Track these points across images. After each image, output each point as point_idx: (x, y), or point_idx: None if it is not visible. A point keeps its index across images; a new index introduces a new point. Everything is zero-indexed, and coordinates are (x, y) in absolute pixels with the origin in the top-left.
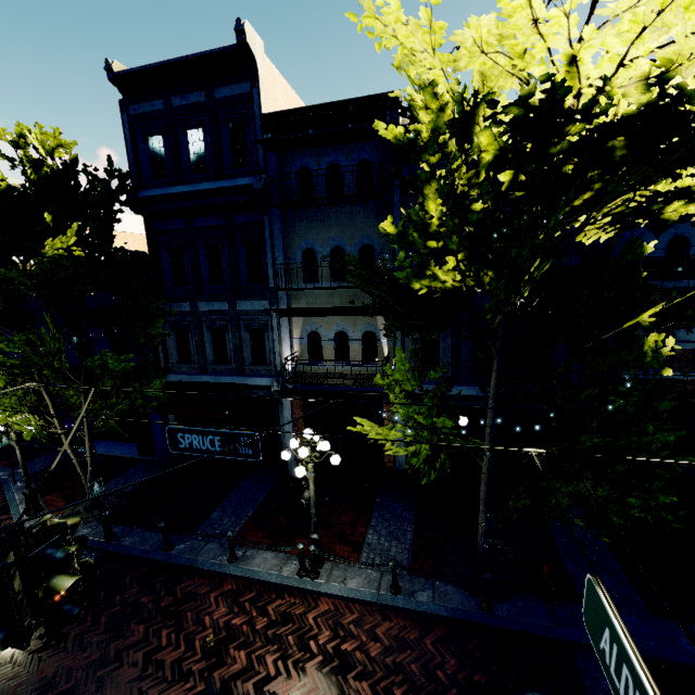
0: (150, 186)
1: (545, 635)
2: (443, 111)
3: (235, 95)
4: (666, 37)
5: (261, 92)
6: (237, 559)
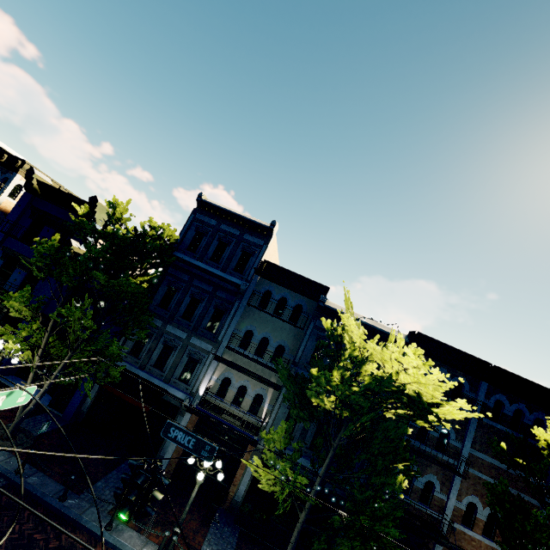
0: (182, 251)
1: None
2: (355, 350)
3: (254, 242)
4: (420, 387)
5: (267, 248)
6: (112, 528)
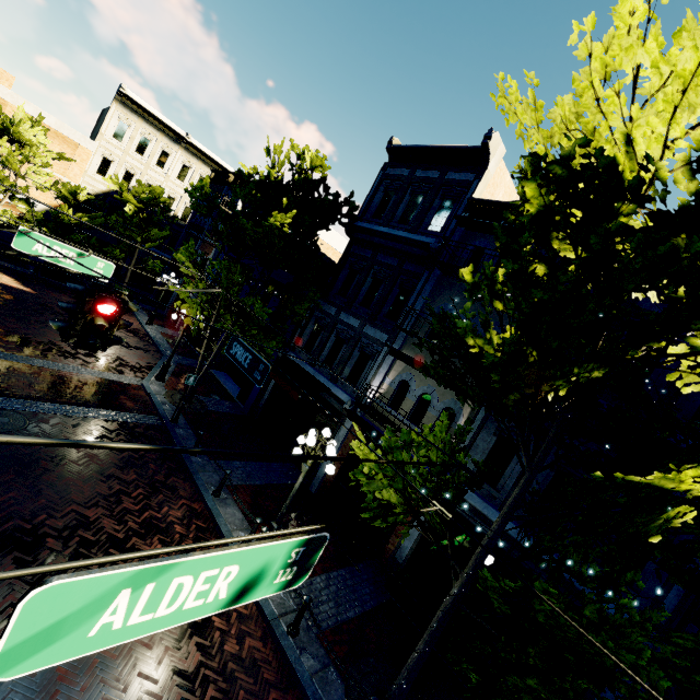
0: (367, 221)
1: None
2: None
3: (460, 179)
4: (695, 117)
5: (480, 183)
6: (218, 496)
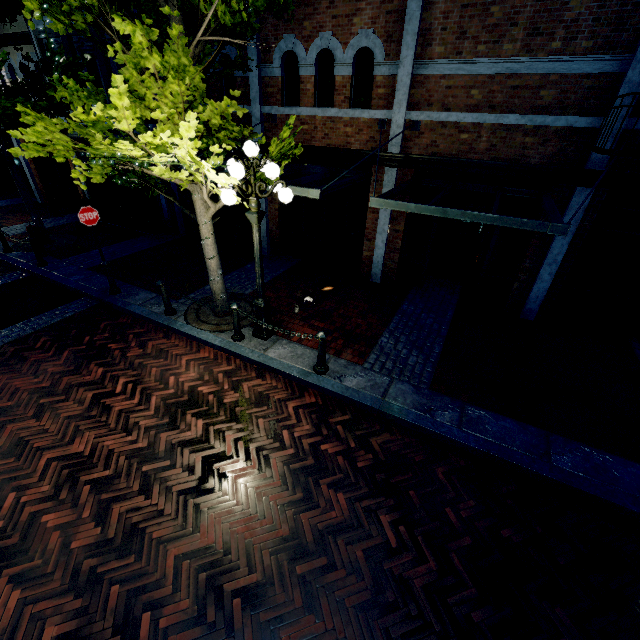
0: None
1: (11, 263)
2: None
3: None
4: None
5: None
6: None
